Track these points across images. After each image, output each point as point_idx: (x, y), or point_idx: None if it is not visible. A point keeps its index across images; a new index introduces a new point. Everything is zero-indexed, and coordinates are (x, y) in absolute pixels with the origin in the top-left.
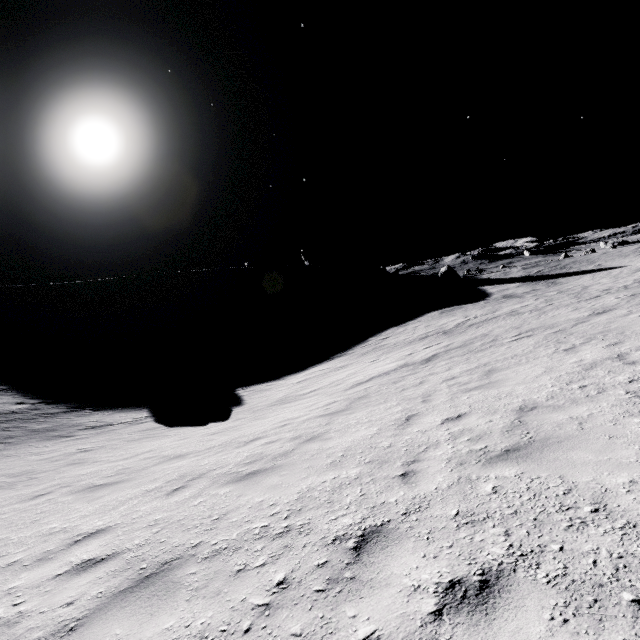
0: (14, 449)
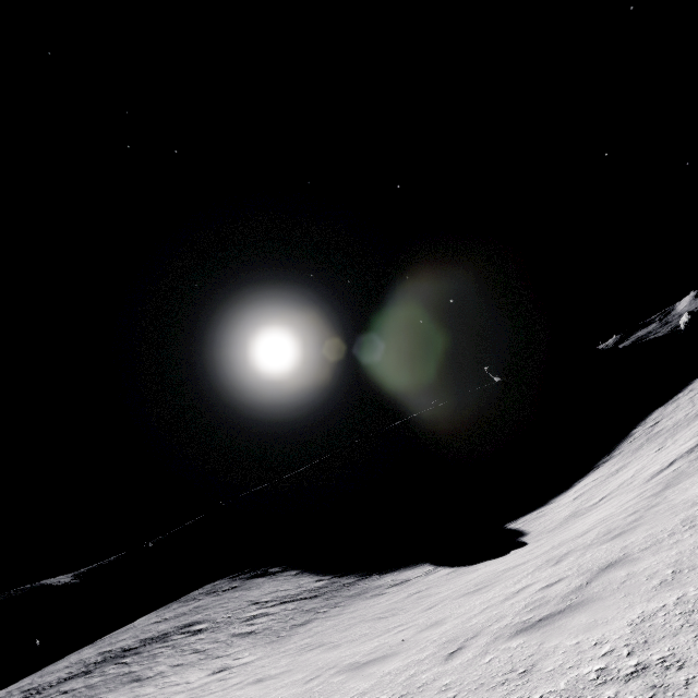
0: (352, 607)
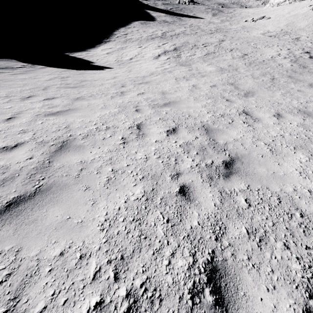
0: None
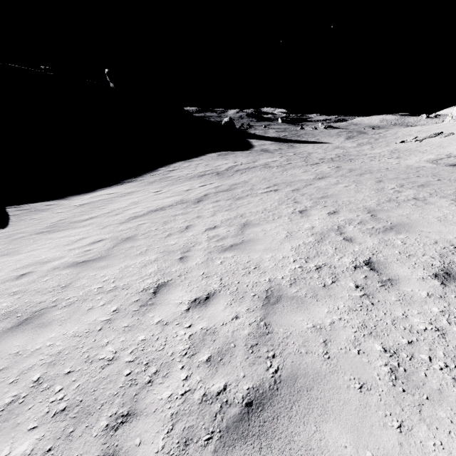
0: None
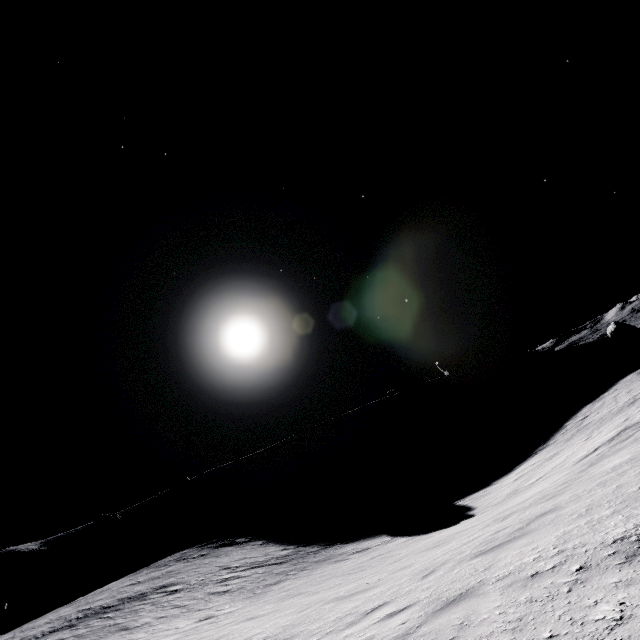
0: (319, 570)
